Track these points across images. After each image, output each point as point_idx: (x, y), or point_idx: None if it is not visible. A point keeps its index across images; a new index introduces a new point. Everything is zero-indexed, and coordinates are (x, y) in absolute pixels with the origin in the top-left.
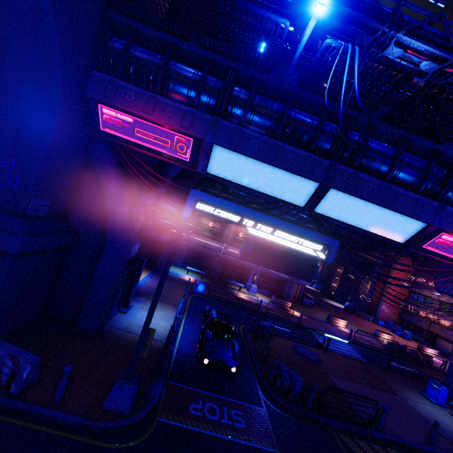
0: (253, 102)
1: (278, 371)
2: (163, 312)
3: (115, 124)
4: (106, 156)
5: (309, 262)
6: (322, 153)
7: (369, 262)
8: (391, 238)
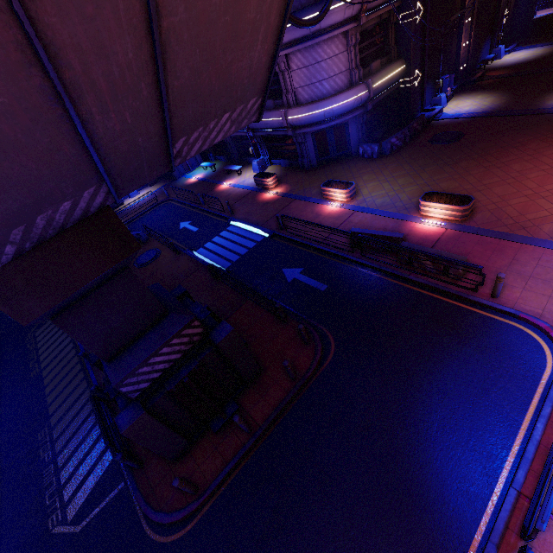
0: None
1: None
2: None
3: None
4: None
5: None
6: None
7: None
8: None
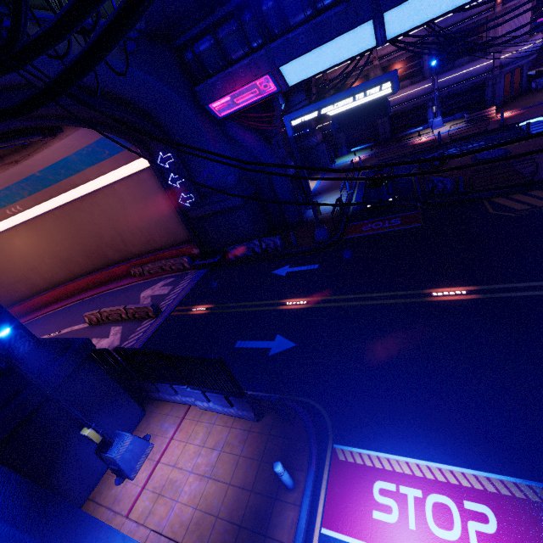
0: (280, 4)
1: (433, 185)
2: (337, 196)
3: (225, 108)
4: (234, 128)
5: (381, 104)
6: None
7: None
8: None
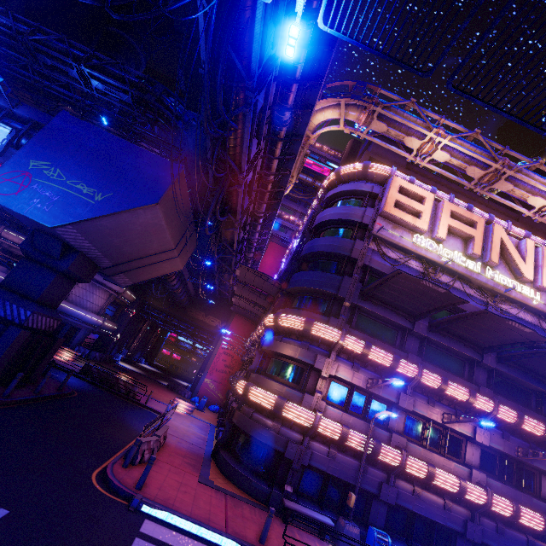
0: None
1: None
2: None
3: None
4: None
5: None
6: None
7: (206, 327)
8: None
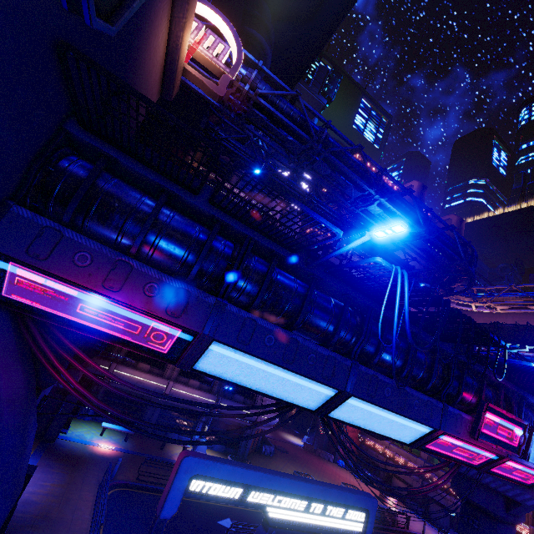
0: (270, 281)
1: None
2: None
3: (36, 293)
4: None
5: None
6: (340, 345)
7: None
8: (399, 440)
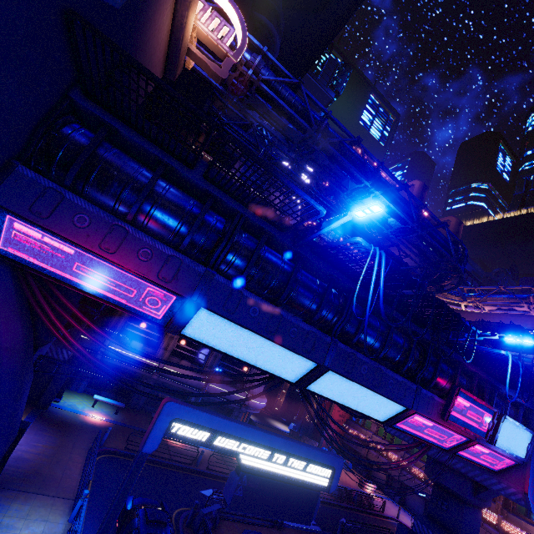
0: (258, 257)
1: None
2: (42, 525)
3: (37, 250)
4: (1, 287)
5: (311, 496)
6: (322, 323)
7: None
8: (373, 417)
